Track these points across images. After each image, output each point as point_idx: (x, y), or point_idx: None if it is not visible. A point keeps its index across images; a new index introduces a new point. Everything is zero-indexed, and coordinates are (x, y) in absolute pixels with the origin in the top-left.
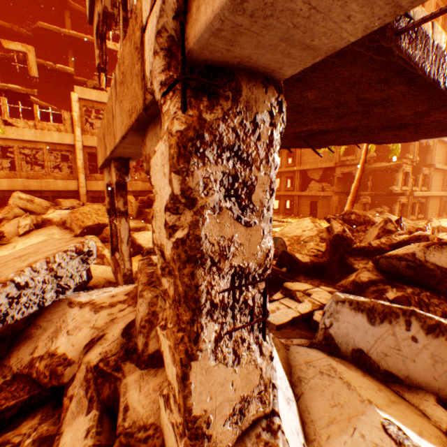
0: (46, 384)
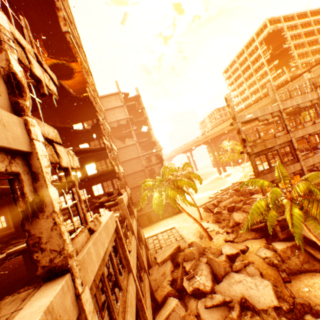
0: None
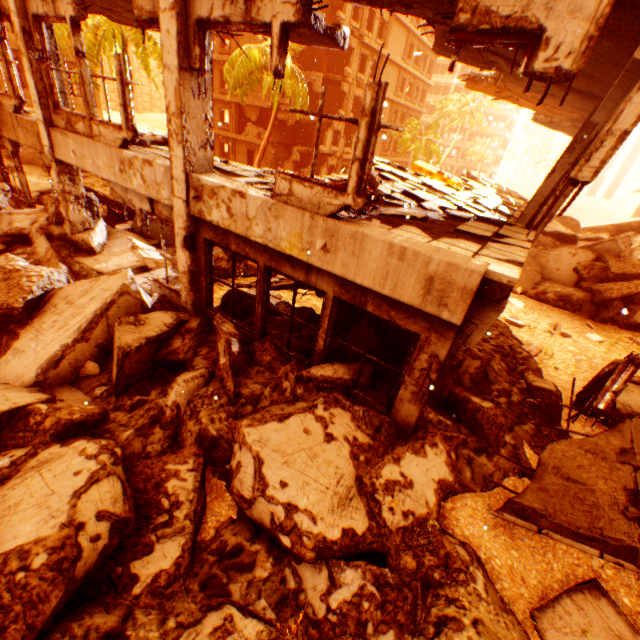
0: (20, 235)
